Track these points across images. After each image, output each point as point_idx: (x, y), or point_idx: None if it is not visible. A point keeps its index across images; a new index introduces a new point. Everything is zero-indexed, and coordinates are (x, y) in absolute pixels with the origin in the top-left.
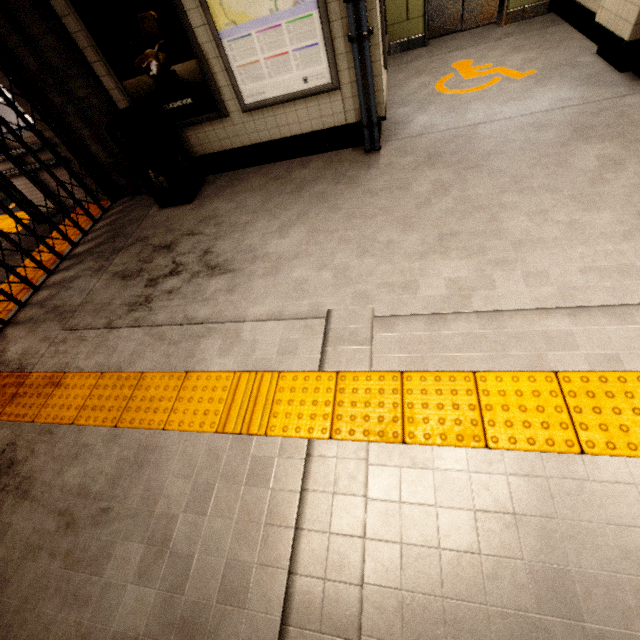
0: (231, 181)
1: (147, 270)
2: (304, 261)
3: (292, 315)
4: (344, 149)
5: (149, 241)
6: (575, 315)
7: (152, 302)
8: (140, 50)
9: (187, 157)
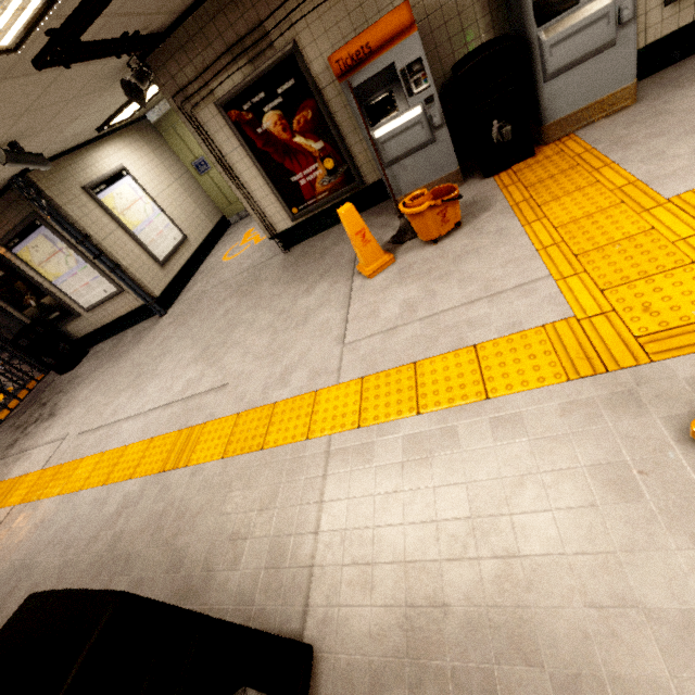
0: (99, 349)
1: (28, 422)
2: (83, 403)
3: (55, 439)
4: (155, 315)
5: (41, 401)
6: (135, 419)
7: (16, 443)
8: (23, 298)
9: (70, 341)
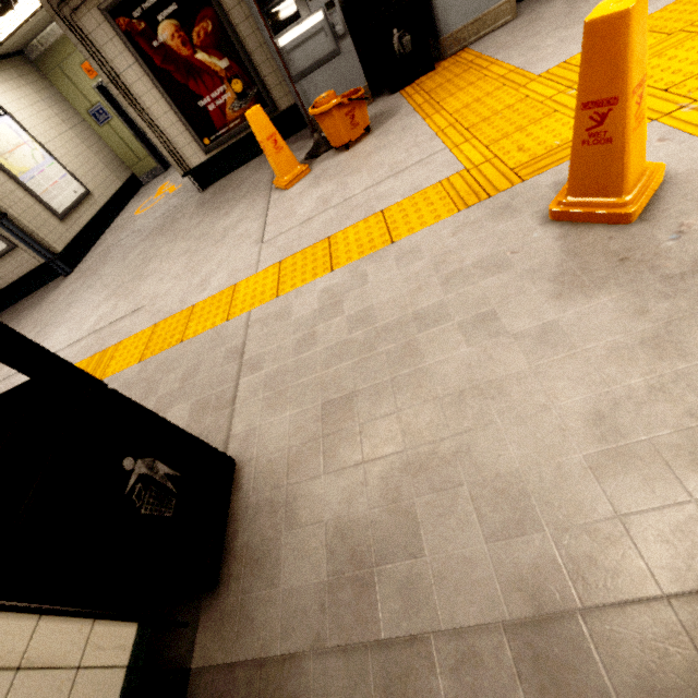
0: None
1: None
2: None
3: None
4: (59, 277)
5: None
6: None
7: None
8: None
9: None
